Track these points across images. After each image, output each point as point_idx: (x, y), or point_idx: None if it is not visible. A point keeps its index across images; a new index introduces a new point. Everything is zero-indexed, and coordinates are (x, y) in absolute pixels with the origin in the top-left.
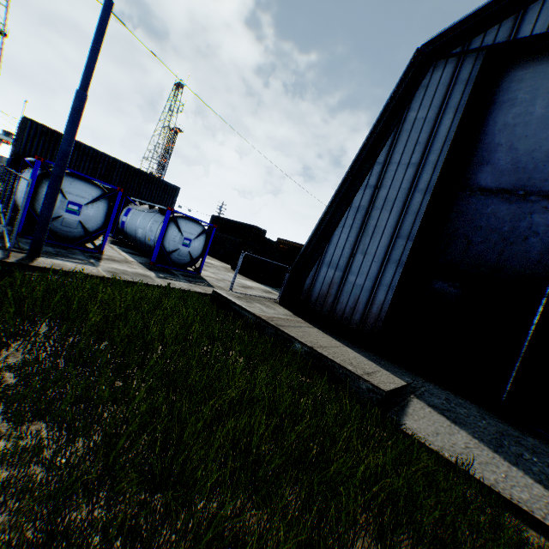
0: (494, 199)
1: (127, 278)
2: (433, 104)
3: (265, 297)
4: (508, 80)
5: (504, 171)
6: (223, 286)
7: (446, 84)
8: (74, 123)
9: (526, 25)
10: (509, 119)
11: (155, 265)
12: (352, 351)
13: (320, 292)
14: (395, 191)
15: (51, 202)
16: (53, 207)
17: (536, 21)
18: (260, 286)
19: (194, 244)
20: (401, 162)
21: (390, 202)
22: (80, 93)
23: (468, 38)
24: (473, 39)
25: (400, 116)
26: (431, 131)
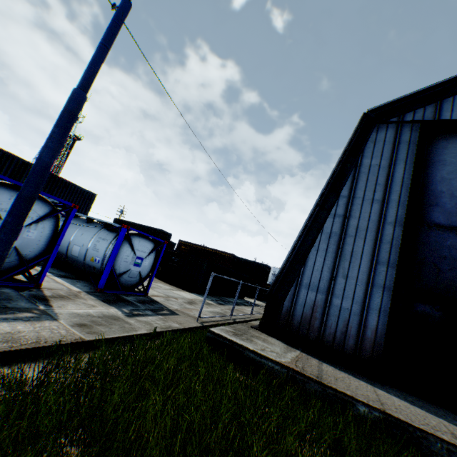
0: (450, 234)
1: (106, 332)
2: (384, 155)
3: (222, 315)
4: (435, 146)
5: (452, 212)
6: (179, 307)
7: (391, 142)
8: (64, 129)
9: (444, 111)
10: (445, 174)
11: (103, 292)
12: (385, 392)
13: (303, 316)
14: (365, 222)
15: (9, 235)
16: (12, 243)
17: (451, 110)
18: (194, 296)
19: (145, 263)
20: (365, 198)
21: (362, 230)
22: (78, 93)
23: (403, 112)
24: (406, 114)
25: (357, 160)
26: (387, 176)
